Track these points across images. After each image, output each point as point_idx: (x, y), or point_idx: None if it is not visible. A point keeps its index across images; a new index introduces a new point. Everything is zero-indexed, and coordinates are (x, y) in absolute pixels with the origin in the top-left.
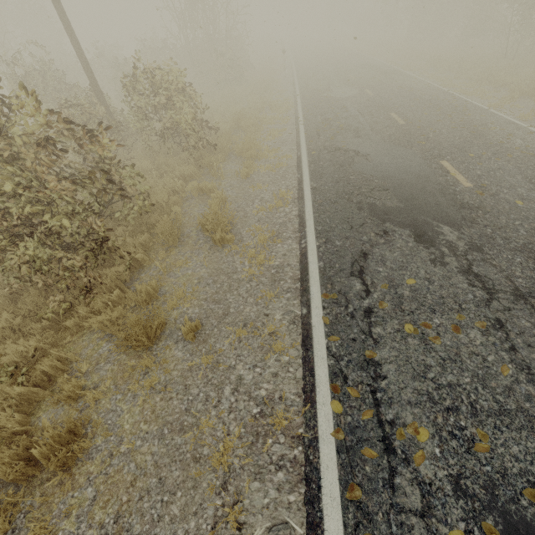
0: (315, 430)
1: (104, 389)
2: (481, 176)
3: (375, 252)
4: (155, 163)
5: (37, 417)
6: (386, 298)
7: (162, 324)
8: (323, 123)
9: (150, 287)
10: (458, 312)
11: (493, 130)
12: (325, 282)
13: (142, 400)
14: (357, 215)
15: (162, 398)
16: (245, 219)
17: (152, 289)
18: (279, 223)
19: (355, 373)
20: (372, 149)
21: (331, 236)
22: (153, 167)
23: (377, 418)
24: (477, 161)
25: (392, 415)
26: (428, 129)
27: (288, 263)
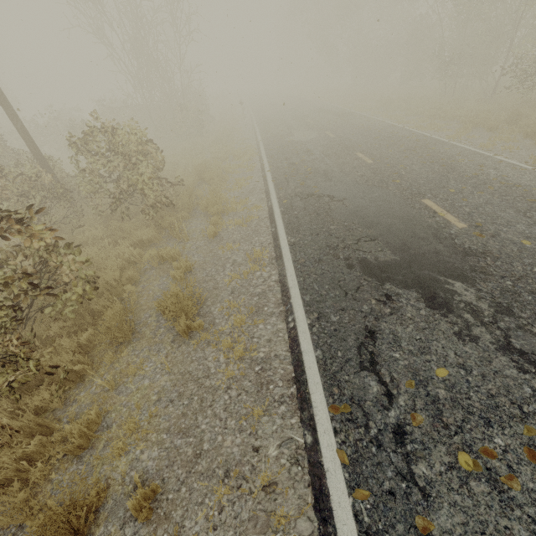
0: None
1: None
2: (472, 214)
3: (384, 328)
4: (109, 229)
5: None
6: (417, 405)
7: (101, 493)
8: (289, 168)
9: (87, 423)
10: (522, 420)
11: (462, 162)
12: (329, 384)
13: None
14: (349, 275)
15: None
16: (216, 291)
17: (90, 424)
18: (258, 293)
19: None
20: (346, 192)
21: (323, 308)
22: (106, 234)
23: None
24: (461, 197)
25: None
26: (398, 166)
27: (276, 354)
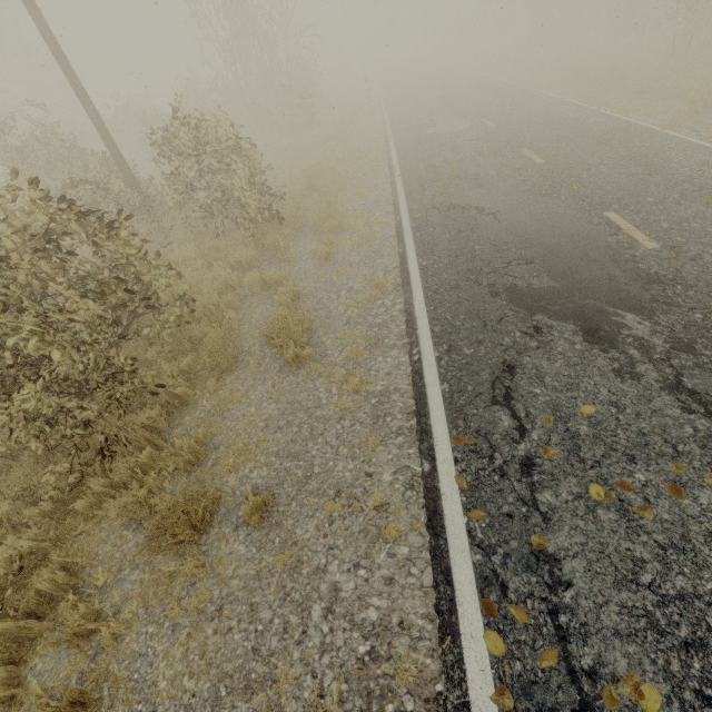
0: (463, 688)
1: (128, 616)
2: (671, 231)
3: (526, 363)
4: (201, 248)
5: (30, 667)
6: (553, 440)
7: (214, 500)
8: (427, 171)
9: (196, 441)
10: (673, 459)
11: (675, 160)
12: (454, 417)
13: (186, 635)
14: (491, 304)
15: (216, 629)
16: (328, 321)
17: (198, 442)
18: (378, 324)
19: (519, 577)
20: (501, 203)
21: (456, 340)
22: (198, 254)
23: (565, 664)
24: (660, 208)
25: (591, 657)
26: (579, 166)
27: (396, 387)
